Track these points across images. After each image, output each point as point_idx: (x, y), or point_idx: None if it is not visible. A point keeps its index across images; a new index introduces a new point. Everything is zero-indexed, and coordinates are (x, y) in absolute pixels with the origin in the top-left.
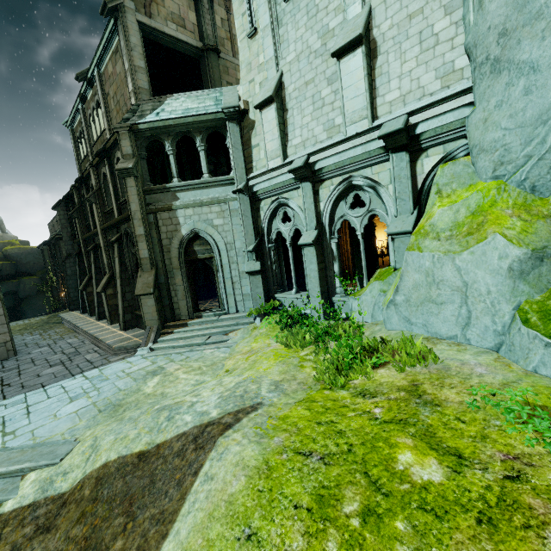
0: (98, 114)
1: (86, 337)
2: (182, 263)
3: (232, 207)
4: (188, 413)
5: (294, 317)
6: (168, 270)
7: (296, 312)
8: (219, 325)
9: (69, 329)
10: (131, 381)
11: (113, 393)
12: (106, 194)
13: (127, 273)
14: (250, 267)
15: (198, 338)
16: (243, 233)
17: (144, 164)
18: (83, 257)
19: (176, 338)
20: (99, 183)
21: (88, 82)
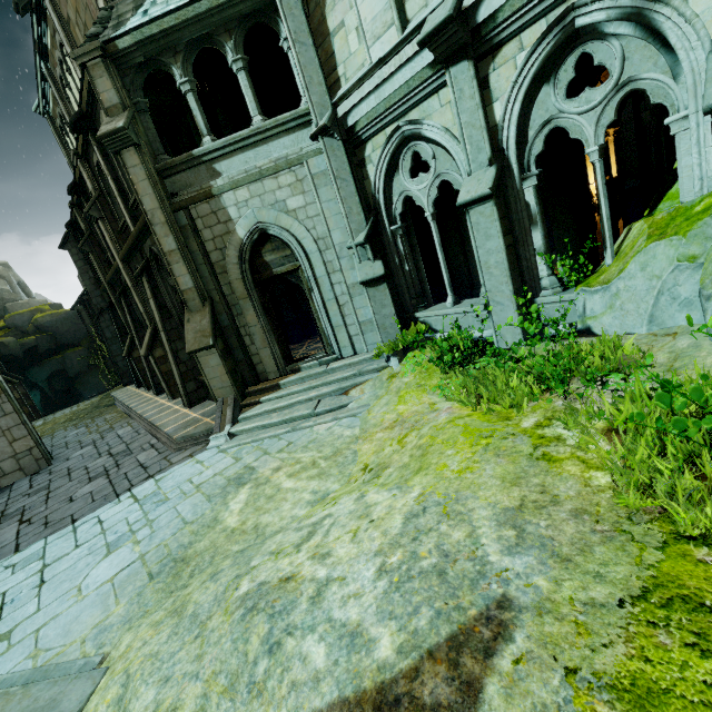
0: (69, 69)
1: (141, 424)
2: (249, 287)
3: (315, 170)
4: (313, 631)
5: (466, 347)
6: (230, 304)
7: (466, 337)
8: (331, 379)
9: (122, 413)
10: (202, 502)
11: (173, 532)
12: (111, 200)
13: (173, 320)
14: (366, 272)
15: (301, 407)
16: (342, 214)
17: (147, 121)
18: (117, 310)
19: (265, 412)
20: (98, 185)
21: (36, 12)
